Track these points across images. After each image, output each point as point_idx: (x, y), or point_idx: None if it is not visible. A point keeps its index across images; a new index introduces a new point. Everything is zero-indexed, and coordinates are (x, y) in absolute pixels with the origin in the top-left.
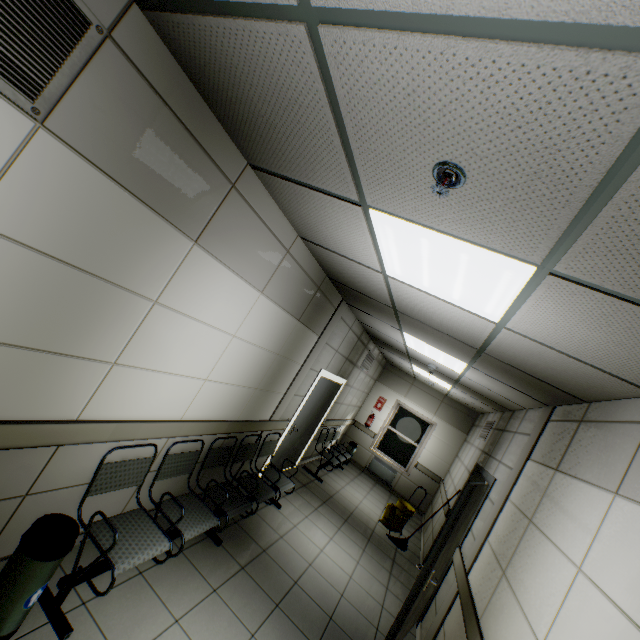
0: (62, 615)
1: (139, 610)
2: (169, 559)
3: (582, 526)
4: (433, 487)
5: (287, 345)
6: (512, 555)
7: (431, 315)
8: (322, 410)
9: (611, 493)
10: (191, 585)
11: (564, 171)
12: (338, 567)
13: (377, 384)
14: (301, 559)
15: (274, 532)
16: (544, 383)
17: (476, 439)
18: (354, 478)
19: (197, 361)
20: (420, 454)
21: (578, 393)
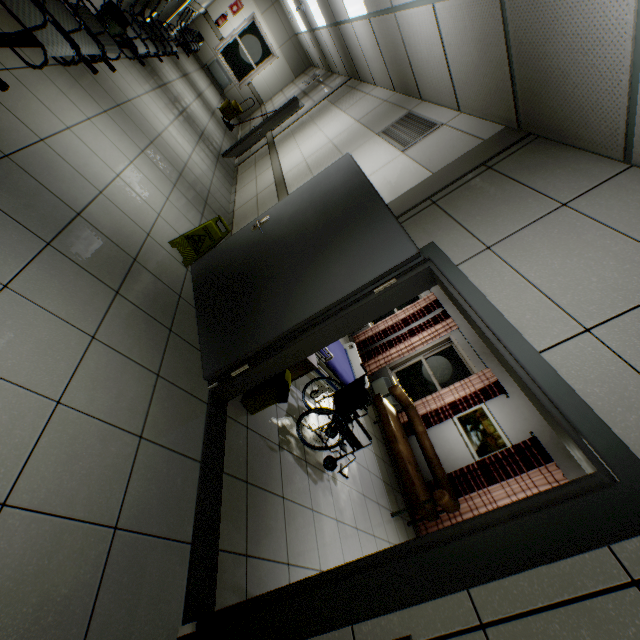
0: (108, 61)
1: (131, 79)
2: (126, 60)
3: (328, 120)
4: (255, 107)
5: None
6: (299, 130)
7: None
8: None
9: (342, 112)
10: (143, 81)
11: (378, 0)
12: (201, 117)
13: None
14: (184, 102)
15: (166, 78)
16: (352, 63)
17: (302, 84)
18: (198, 71)
19: None
20: (255, 77)
21: (360, 75)
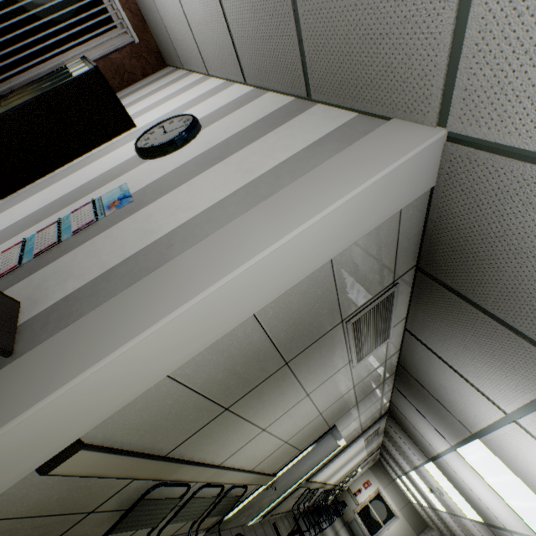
0: None
1: None
2: None
3: None
4: None
5: (359, 462)
6: None
7: (419, 488)
8: (346, 481)
9: None
10: None
11: (447, 507)
12: None
13: (368, 470)
14: None
15: None
16: (453, 533)
17: None
18: (342, 526)
19: (345, 469)
20: (383, 532)
21: None
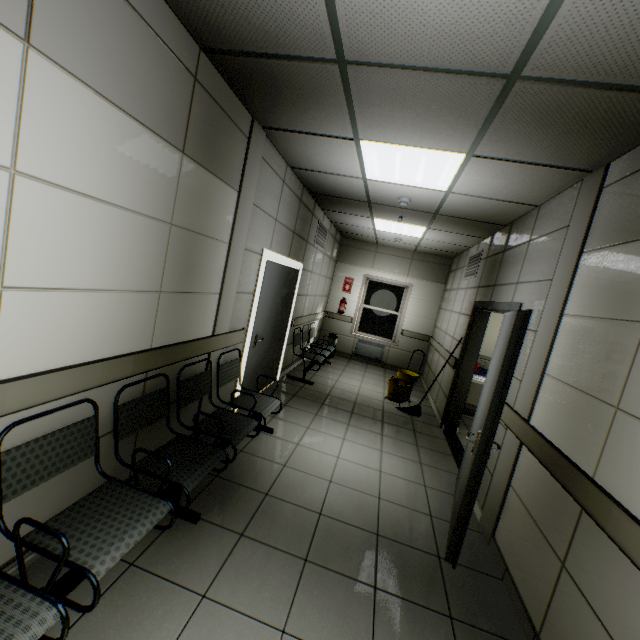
0: None
1: None
2: (109, 591)
3: None
4: (424, 347)
5: (183, 206)
6: (626, 381)
7: (422, 3)
8: (286, 307)
9: None
10: (159, 613)
11: None
12: (363, 467)
13: (338, 265)
14: (318, 481)
15: (273, 464)
16: (633, 95)
17: (461, 281)
18: (345, 368)
19: None
20: (403, 321)
21: None
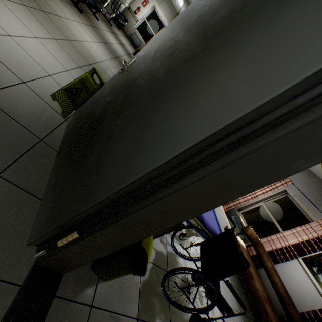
0: None
1: (66, 10)
2: (67, 3)
3: None
4: None
5: None
6: None
7: None
8: None
9: None
10: (78, 17)
11: None
12: (119, 51)
13: None
14: (108, 40)
15: (98, 26)
16: None
17: None
18: (123, 37)
19: None
20: None
21: None
